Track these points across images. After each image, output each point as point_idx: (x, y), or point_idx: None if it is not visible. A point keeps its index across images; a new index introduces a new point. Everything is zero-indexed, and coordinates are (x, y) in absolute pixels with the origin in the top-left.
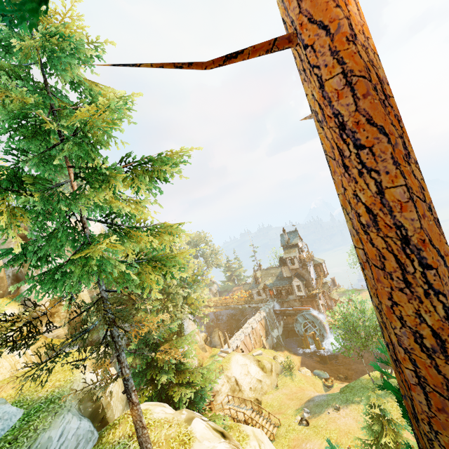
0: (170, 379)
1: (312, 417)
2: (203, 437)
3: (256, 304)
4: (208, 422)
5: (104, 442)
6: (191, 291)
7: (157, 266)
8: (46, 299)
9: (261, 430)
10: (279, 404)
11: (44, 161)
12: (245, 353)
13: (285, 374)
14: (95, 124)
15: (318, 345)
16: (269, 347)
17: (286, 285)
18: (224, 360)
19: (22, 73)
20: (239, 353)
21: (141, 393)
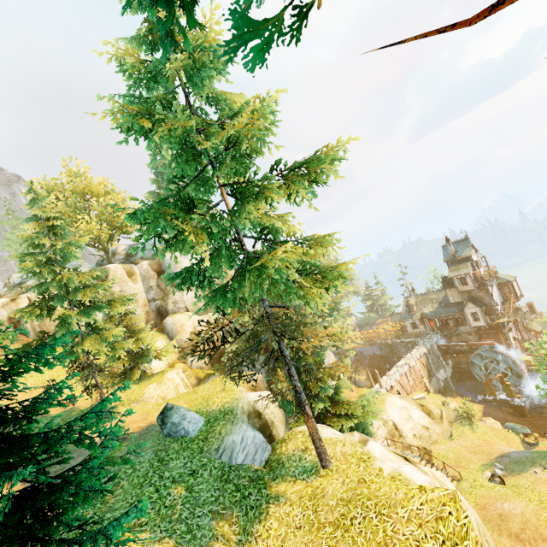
0: (325, 409)
1: (509, 475)
2: (383, 458)
3: (411, 339)
4: (385, 446)
5: (278, 453)
6: (332, 320)
7: (318, 279)
8: (186, 332)
9: (442, 473)
10: (456, 457)
11: (201, 184)
12: (402, 396)
13: (462, 424)
14: (251, 133)
15: (509, 392)
16: (433, 391)
17: (454, 314)
18: (377, 401)
19: (172, 99)
20: (395, 395)
21: (298, 420)
